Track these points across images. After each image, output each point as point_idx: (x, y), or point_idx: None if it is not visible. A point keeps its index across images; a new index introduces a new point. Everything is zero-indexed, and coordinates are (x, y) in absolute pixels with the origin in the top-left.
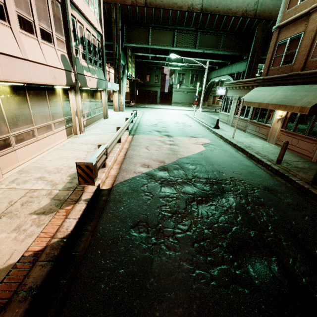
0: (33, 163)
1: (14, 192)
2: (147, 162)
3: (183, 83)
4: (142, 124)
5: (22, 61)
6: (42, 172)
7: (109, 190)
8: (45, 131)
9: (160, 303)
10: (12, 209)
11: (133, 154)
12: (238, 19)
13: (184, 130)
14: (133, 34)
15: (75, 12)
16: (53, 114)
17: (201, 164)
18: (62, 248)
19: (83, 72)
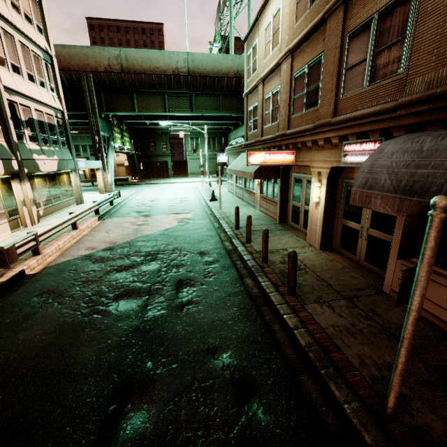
0: None
1: None
2: (96, 245)
3: (199, 149)
4: (126, 205)
5: None
6: None
7: (35, 274)
8: None
9: (26, 331)
10: None
11: (86, 239)
12: (232, 79)
13: (174, 207)
14: (115, 101)
15: (16, 96)
16: None
17: (156, 240)
18: None
19: (33, 156)
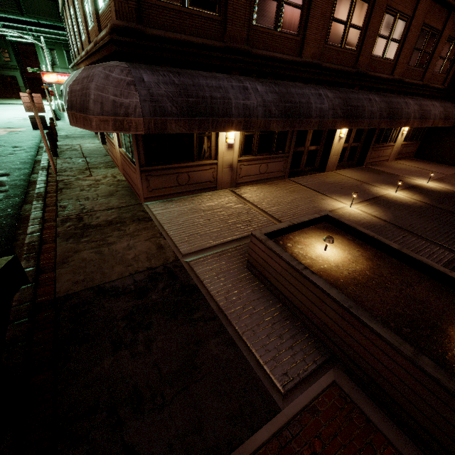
0: None
1: None
2: None
3: (57, 64)
4: None
5: None
6: None
7: None
8: None
9: None
10: None
11: None
12: None
13: (11, 124)
14: None
15: None
16: None
17: None
18: None
19: None
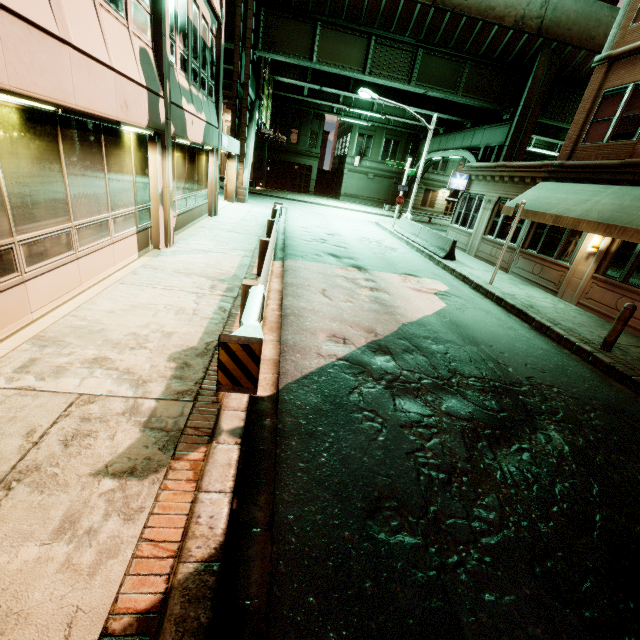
0: (70, 317)
1: (35, 402)
2: (339, 330)
3: (367, 156)
4: (294, 235)
5: (55, 44)
6: (99, 343)
7: (274, 401)
8: (94, 235)
9: None
10: (40, 459)
11: (300, 307)
12: (505, 32)
13: (387, 258)
14: (281, 32)
15: None
16: (114, 196)
17: (453, 341)
18: (215, 597)
19: (182, 101)
